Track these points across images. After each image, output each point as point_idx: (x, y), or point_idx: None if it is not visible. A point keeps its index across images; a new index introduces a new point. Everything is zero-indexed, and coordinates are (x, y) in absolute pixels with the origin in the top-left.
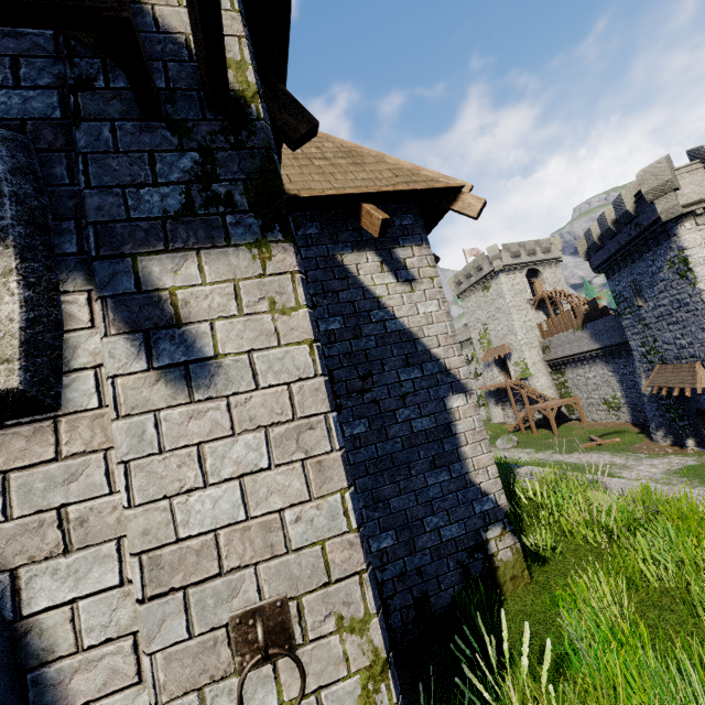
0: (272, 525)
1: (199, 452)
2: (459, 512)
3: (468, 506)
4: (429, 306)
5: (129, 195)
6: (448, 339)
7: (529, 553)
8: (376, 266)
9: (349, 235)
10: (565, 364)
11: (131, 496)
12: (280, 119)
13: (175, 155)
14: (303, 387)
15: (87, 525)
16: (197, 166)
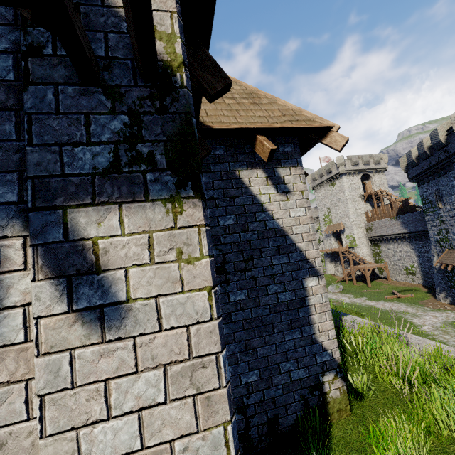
0: (163, 454)
1: (106, 387)
2: (305, 361)
3: (312, 357)
4: (298, 212)
5: (65, 152)
6: (310, 237)
7: (351, 390)
8: (263, 180)
9: (246, 156)
10: (381, 240)
11: (43, 427)
12: (202, 77)
13: (108, 117)
14: (200, 329)
15: (5, 448)
16: (126, 128)
